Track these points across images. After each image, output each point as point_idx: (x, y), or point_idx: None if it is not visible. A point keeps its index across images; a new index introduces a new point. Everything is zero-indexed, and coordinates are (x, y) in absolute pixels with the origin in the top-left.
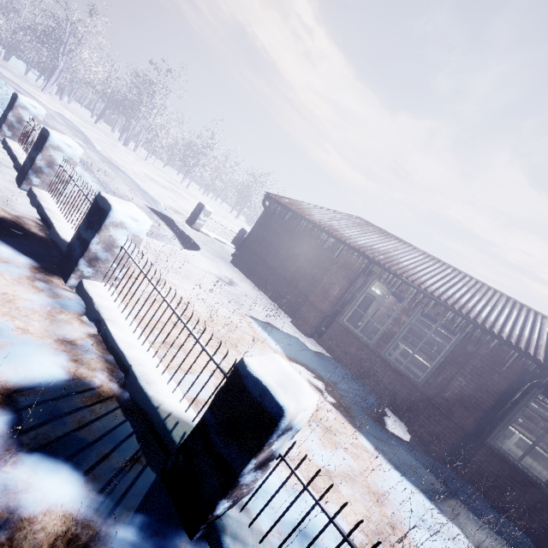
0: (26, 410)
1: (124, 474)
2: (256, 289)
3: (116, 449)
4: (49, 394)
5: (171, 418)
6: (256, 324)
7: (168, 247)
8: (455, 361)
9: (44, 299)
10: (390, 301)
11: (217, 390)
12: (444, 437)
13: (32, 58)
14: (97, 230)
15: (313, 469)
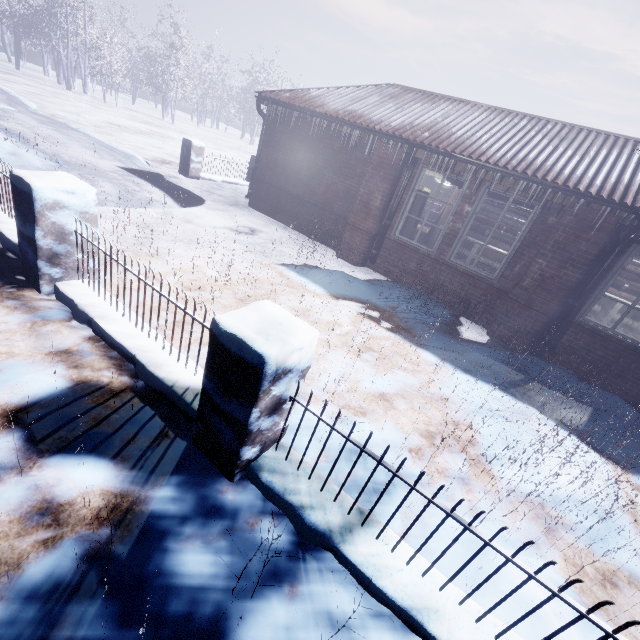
0: (36, 423)
1: (153, 450)
2: (287, 230)
3: (139, 432)
4: (55, 404)
5: (190, 392)
6: (289, 270)
7: (160, 212)
8: (534, 242)
9: (20, 316)
10: (457, 192)
11: None
12: (526, 328)
13: None
14: (33, 222)
15: (365, 397)
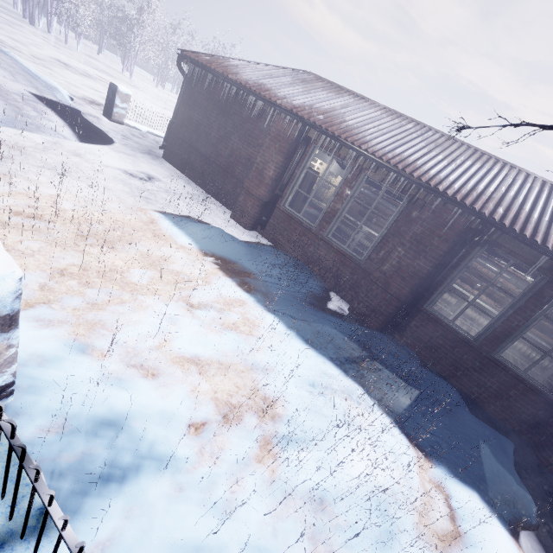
0: None
1: None
2: (192, 185)
3: None
4: None
5: None
6: (165, 219)
7: (50, 140)
8: (399, 232)
9: None
10: None
11: (42, 291)
12: (381, 309)
13: None
14: None
15: (171, 357)
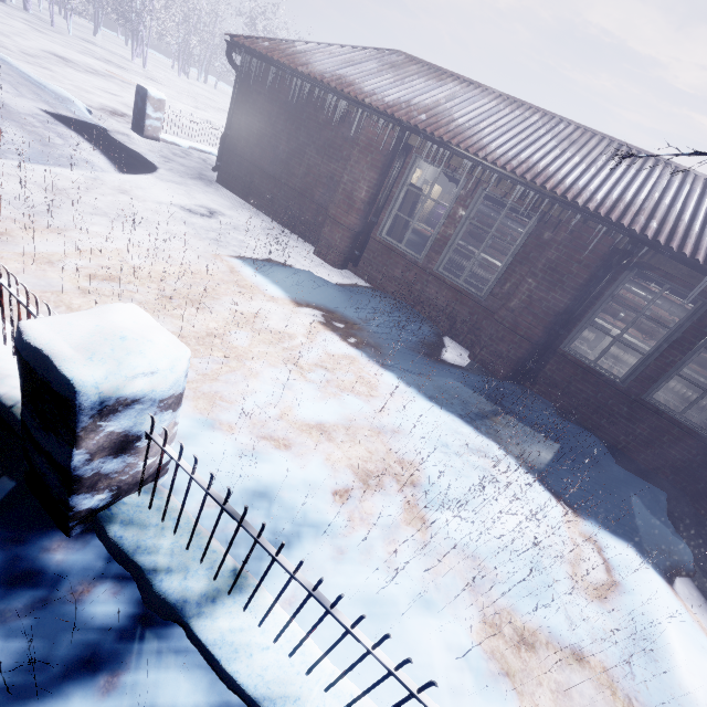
0: None
1: None
2: (260, 216)
3: None
4: None
5: None
6: (245, 265)
7: (87, 175)
8: (528, 258)
9: None
10: None
11: None
12: (509, 354)
13: None
14: None
15: (297, 426)
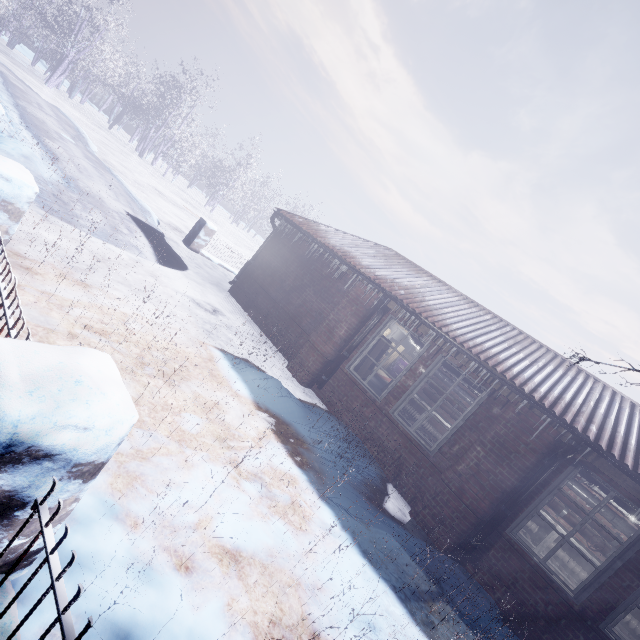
0: None
1: None
2: (252, 325)
3: None
4: None
5: None
6: (224, 358)
7: (133, 257)
8: (477, 427)
9: None
10: None
11: None
12: (452, 522)
13: (41, 47)
14: None
15: (210, 544)
